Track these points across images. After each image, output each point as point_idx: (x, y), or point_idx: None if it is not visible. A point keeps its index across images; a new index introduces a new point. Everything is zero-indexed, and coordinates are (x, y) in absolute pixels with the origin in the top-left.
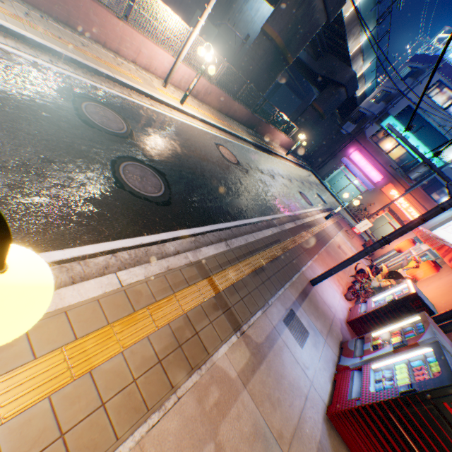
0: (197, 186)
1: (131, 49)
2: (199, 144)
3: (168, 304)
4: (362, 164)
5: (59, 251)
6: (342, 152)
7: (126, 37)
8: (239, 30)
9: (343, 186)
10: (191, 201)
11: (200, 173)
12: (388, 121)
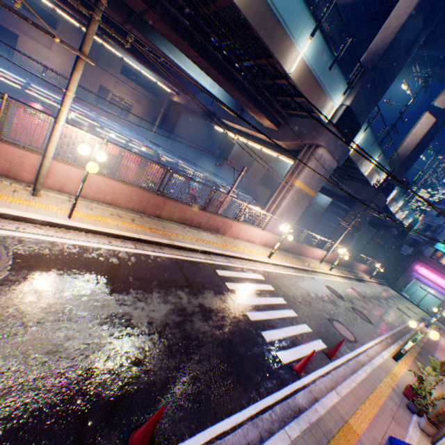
0: (369, 314)
1: (310, 254)
2: (349, 291)
3: (406, 355)
4: (431, 277)
5: (375, 339)
6: (408, 268)
7: (310, 251)
8: (313, 206)
9: (420, 295)
10: (375, 322)
11: (364, 307)
12: (439, 244)
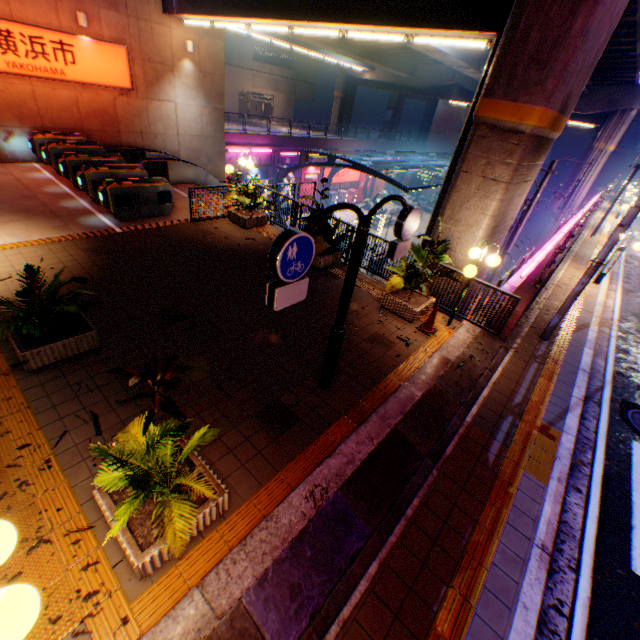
0: None
1: None
2: None
3: None
4: None
5: None
6: None
7: None
8: None
9: None
10: None
11: None
12: None
